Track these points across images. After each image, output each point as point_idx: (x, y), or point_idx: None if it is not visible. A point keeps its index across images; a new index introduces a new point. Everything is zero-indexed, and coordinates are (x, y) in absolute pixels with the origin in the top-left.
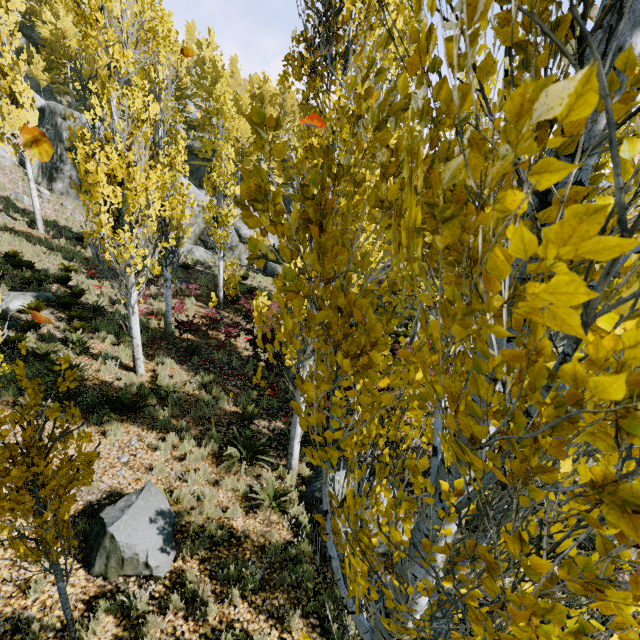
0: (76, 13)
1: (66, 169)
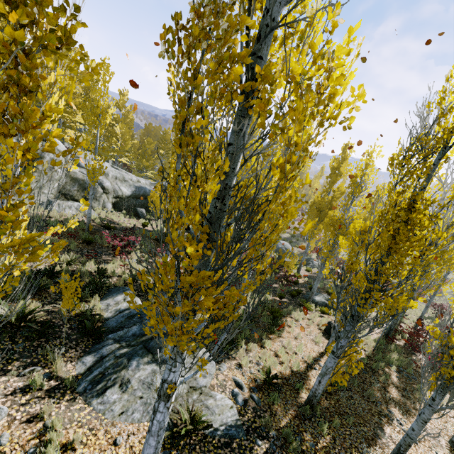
0: None
1: None
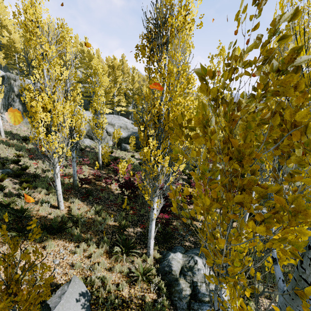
0: (24, 29)
1: (16, 105)
